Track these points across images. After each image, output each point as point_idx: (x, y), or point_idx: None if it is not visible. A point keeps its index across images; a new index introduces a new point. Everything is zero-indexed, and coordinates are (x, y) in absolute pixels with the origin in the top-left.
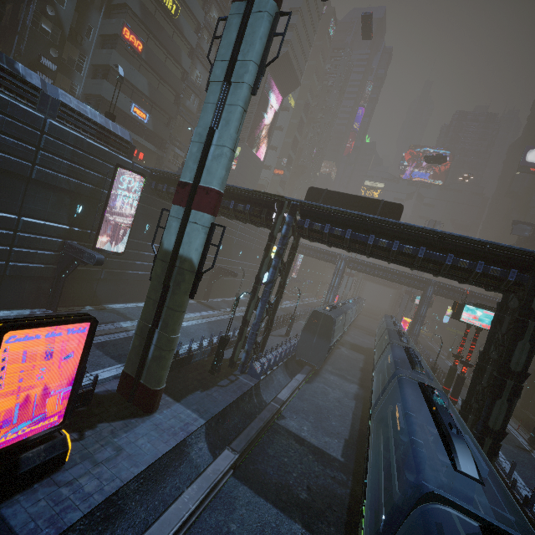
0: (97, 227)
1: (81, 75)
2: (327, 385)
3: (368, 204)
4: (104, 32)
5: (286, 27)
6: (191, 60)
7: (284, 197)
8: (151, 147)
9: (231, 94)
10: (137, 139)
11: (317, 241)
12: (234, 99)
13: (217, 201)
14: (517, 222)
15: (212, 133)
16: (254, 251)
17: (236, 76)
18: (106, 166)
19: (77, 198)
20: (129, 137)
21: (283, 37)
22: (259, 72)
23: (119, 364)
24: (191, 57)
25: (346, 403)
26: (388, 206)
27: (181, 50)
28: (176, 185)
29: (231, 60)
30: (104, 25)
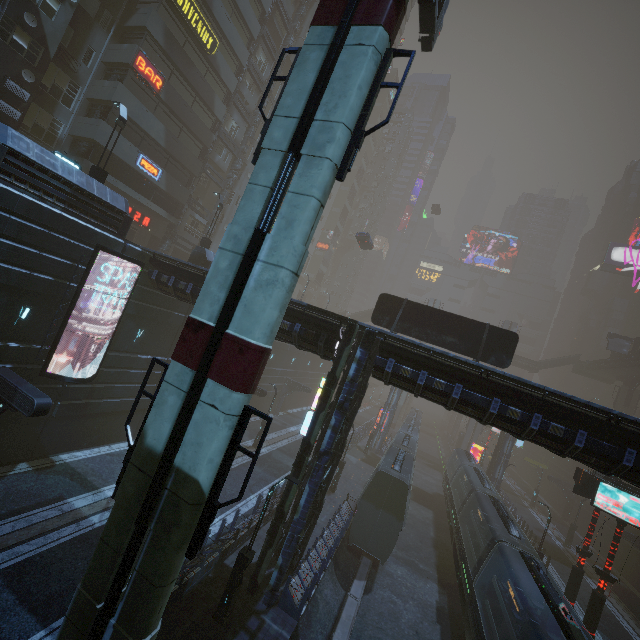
0: (53, 339)
1: (69, 110)
2: (395, 593)
3: (466, 327)
4: (109, 58)
5: (405, 74)
6: (227, 107)
7: (357, 322)
8: (161, 212)
9: (299, 175)
10: (142, 200)
11: (401, 388)
12: (305, 183)
13: (259, 365)
14: (614, 336)
15: (260, 239)
16: (289, 352)
17: (310, 145)
18: (79, 248)
19: (21, 296)
20: (125, 205)
21: (400, 89)
22: (353, 142)
23: (43, 627)
24: (227, 103)
25: (428, 635)
26: (495, 334)
27: (215, 94)
28: (189, 280)
29: (303, 117)
30: (112, 50)
